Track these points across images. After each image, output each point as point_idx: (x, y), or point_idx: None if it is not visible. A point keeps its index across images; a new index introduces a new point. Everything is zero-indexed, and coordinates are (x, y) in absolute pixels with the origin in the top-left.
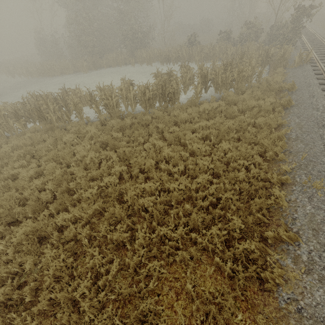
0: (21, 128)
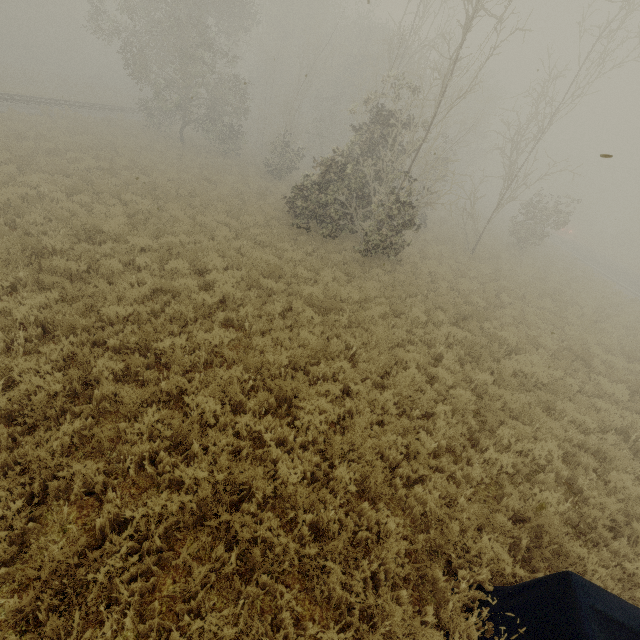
0: None
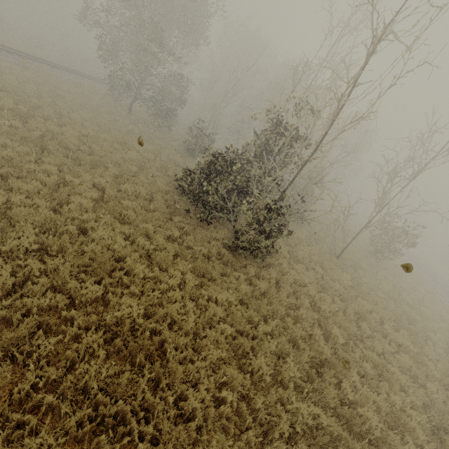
0: None
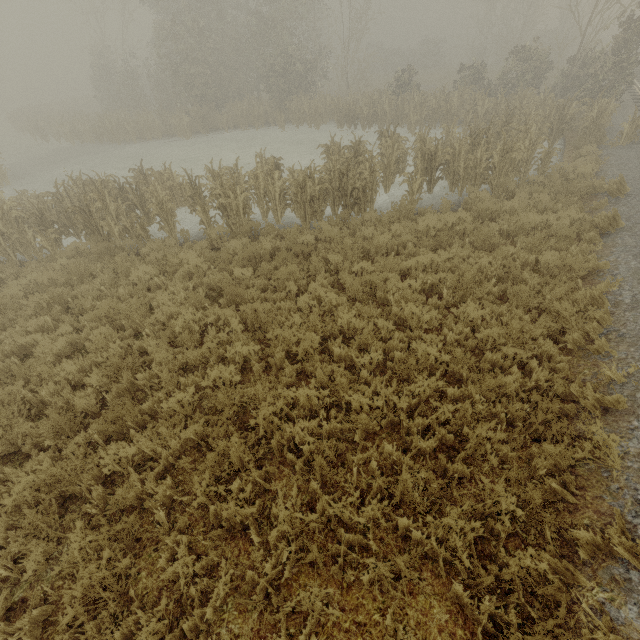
0: (49, 248)
